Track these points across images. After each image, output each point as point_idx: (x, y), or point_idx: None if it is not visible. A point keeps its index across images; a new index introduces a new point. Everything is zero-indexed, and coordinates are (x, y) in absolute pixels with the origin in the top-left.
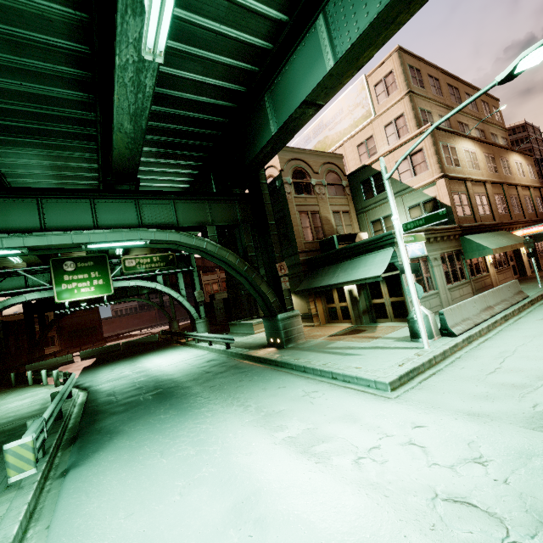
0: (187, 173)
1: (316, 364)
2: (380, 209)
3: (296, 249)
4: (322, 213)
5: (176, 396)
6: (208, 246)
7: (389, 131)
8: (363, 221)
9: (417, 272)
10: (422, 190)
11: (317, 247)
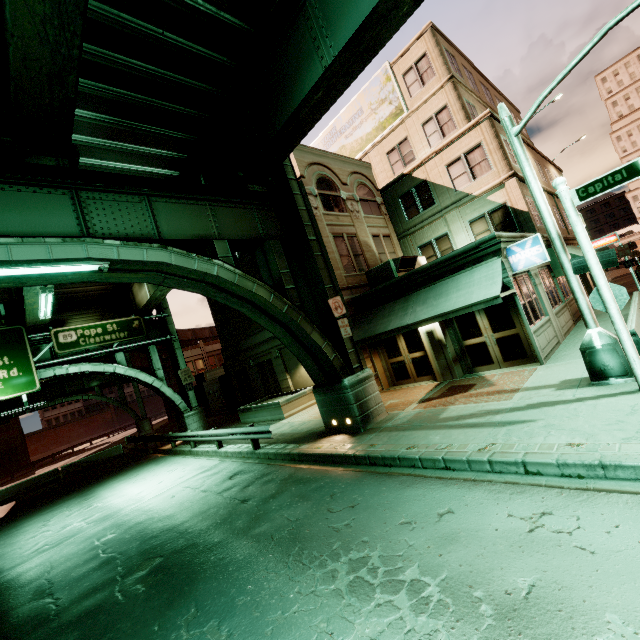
0: (161, 174)
1: (466, 451)
2: (430, 229)
3: (336, 286)
4: (360, 236)
5: (202, 576)
6: (220, 273)
7: (428, 129)
8: (407, 248)
9: (611, 265)
10: (486, 196)
11: (362, 281)
